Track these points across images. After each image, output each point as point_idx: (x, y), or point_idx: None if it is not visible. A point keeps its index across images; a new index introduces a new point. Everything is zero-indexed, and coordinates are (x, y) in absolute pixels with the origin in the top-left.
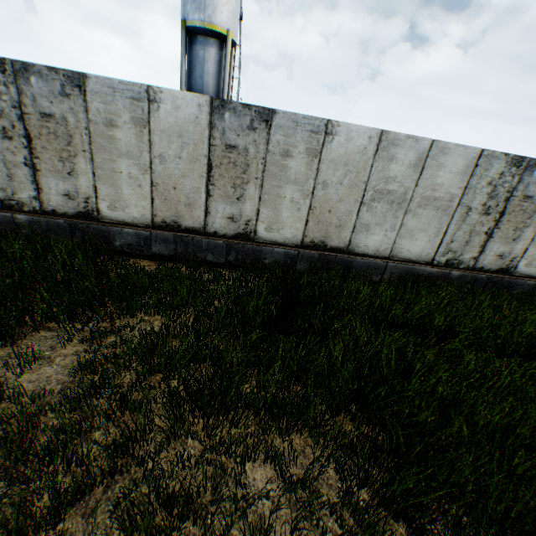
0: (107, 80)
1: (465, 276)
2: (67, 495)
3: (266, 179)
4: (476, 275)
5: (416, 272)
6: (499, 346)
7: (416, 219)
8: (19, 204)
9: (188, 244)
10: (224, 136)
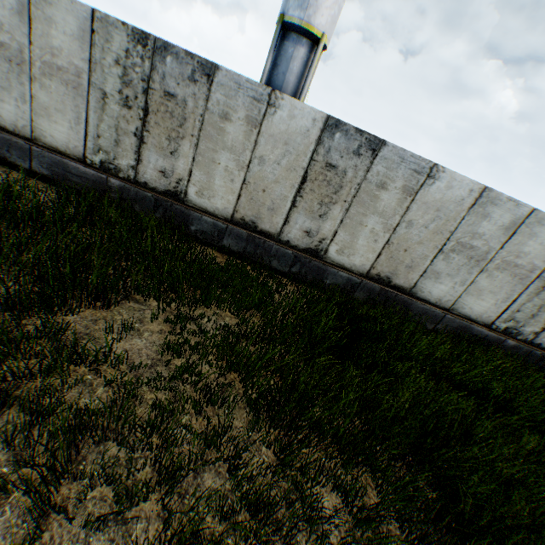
0: (236, 76)
1: (519, 348)
2: (169, 472)
3: (354, 204)
4: (530, 350)
5: (471, 331)
6: None
7: (489, 280)
8: (116, 169)
9: (258, 246)
10: (328, 154)
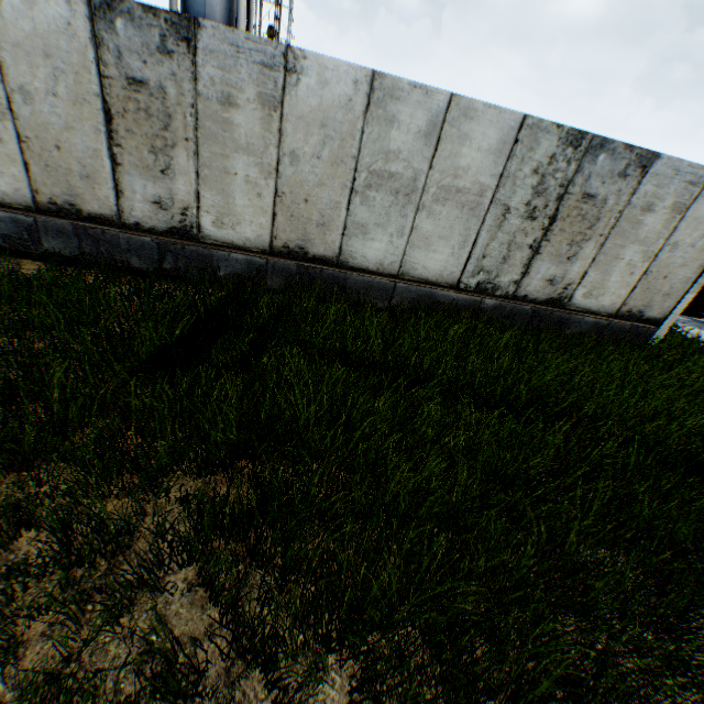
0: None
1: (503, 307)
2: None
3: (203, 143)
4: (518, 307)
5: (437, 298)
6: (499, 396)
7: (434, 221)
8: None
9: (100, 241)
10: (123, 62)
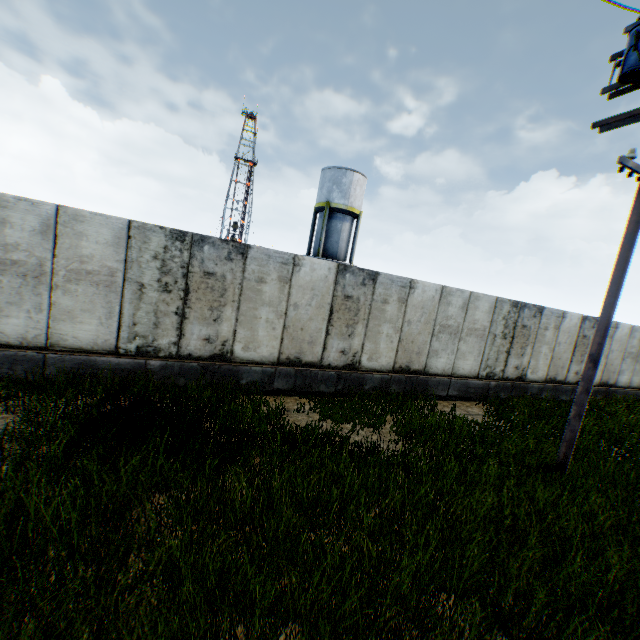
0: (550, 309)
1: None
2: None
3: None
4: None
5: (636, 394)
6: None
7: (637, 365)
8: (493, 375)
9: (556, 391)
10: (582, 331)
